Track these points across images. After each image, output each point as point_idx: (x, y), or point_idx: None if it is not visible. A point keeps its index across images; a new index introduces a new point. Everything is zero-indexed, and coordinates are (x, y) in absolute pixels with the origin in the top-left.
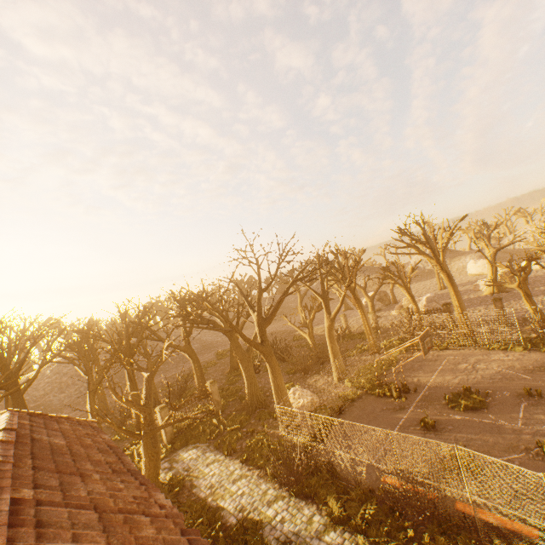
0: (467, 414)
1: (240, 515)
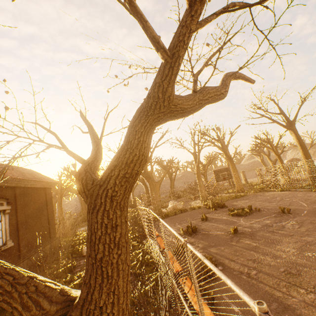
0: (232, 217)
1: None
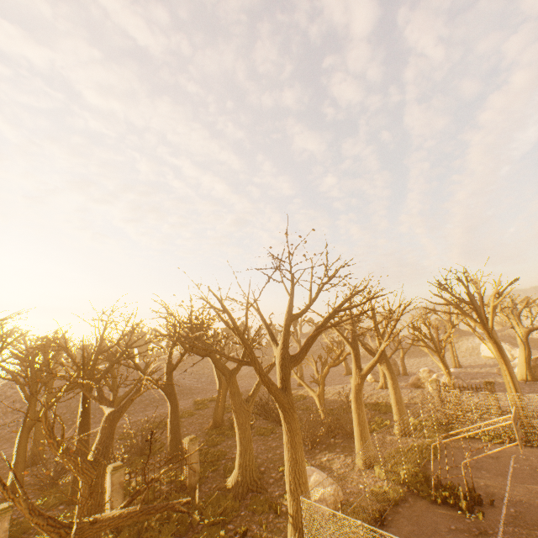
0: None
1: None
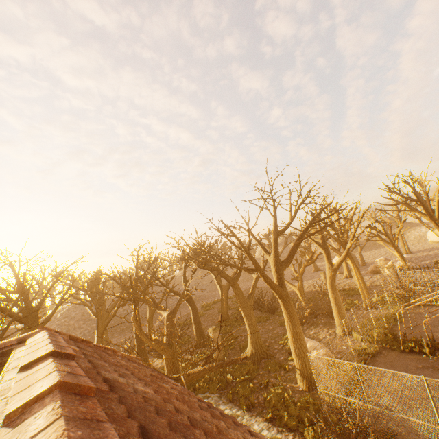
0: None
1: None
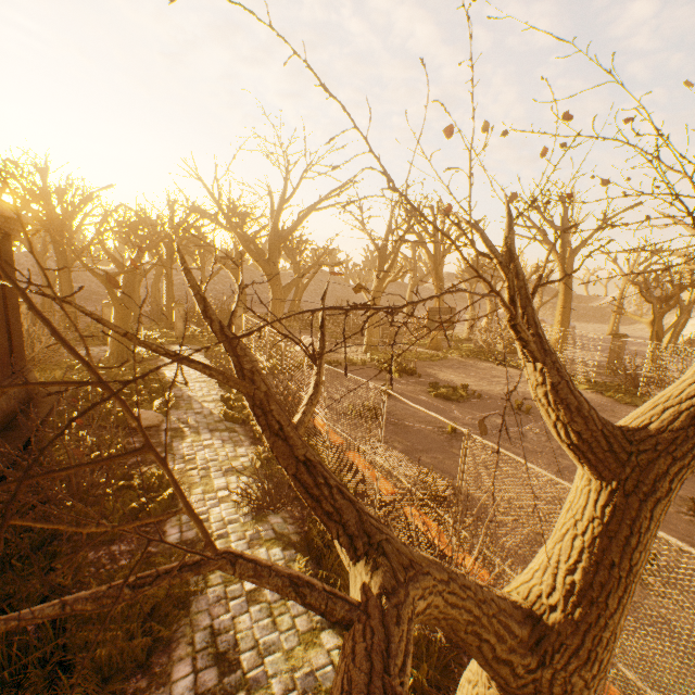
0: (435, 399)
1: (170, 380)
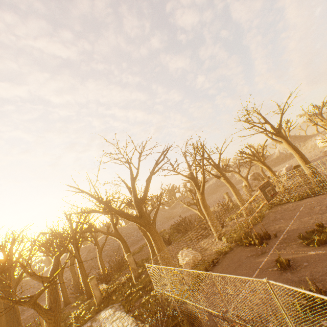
0: (322, 248)
1: None
